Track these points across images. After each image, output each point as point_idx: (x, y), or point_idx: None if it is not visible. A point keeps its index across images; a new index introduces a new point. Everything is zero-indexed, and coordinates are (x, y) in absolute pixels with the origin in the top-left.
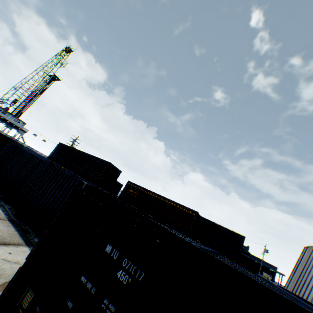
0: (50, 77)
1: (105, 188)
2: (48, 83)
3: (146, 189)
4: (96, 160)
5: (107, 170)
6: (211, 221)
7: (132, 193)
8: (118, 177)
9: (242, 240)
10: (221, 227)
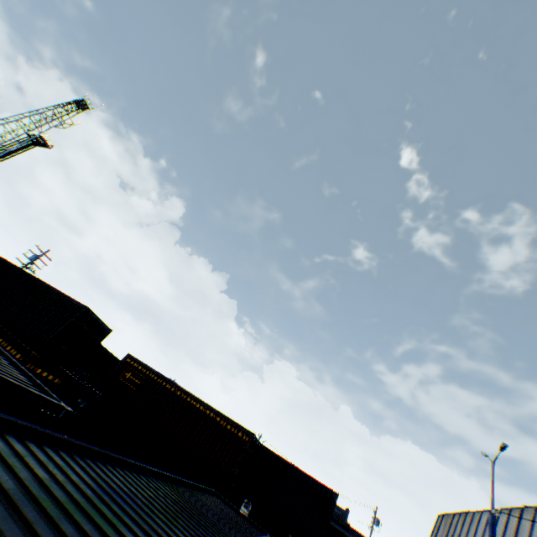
0: (29, 137)
1: (63, 363)
2: (21, 146)
3: (162, 375)
4: (59, 298)
5: (76, 323)
6: (278, 456)
7: (130, 381)
8: (101, 341)
9: (332, 502)
10: (296, 470)
